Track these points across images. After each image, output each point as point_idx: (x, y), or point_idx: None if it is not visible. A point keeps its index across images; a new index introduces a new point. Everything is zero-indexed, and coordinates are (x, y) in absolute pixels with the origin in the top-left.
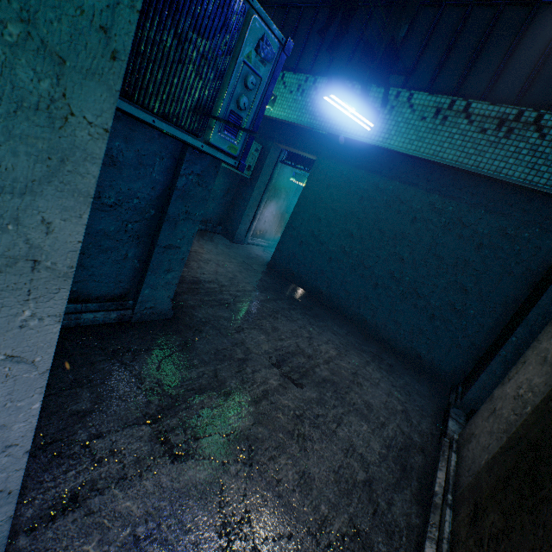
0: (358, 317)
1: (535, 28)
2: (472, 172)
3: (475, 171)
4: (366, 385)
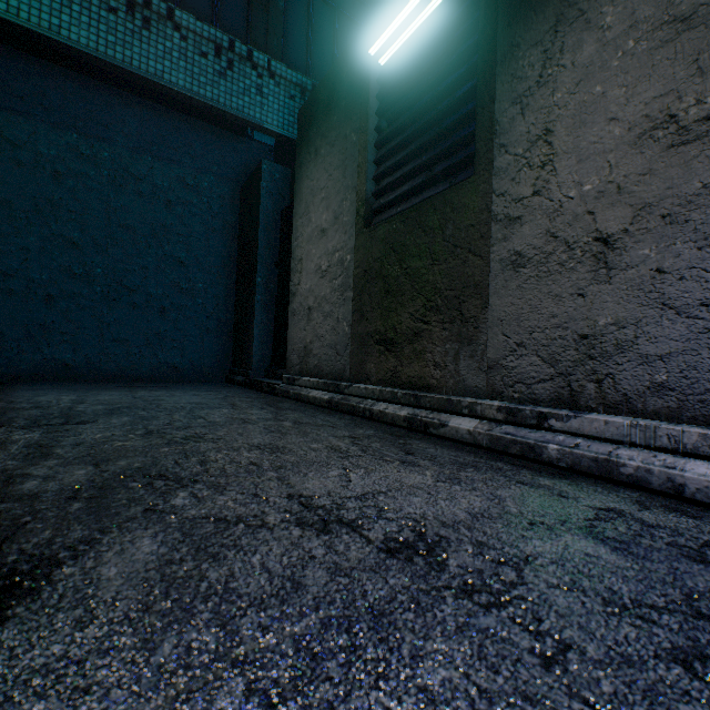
0: (48, 366)
1: None
2: (129, 72)
3: (133, 70)
4: (165, 398)
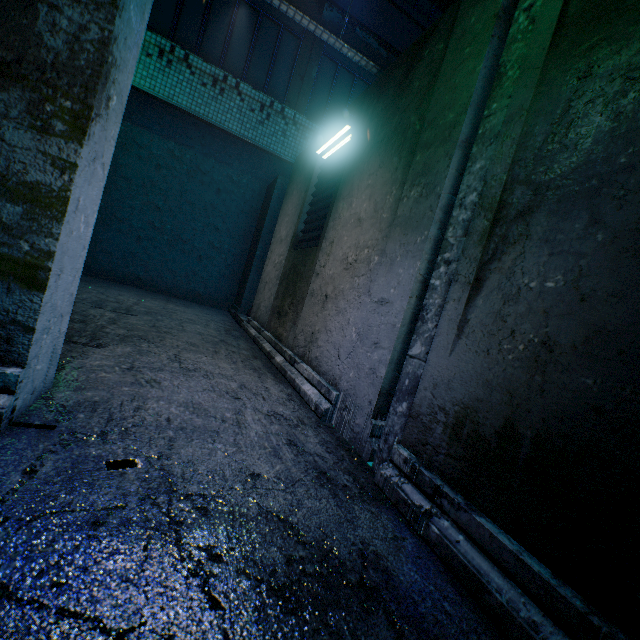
0: (130, 277)
1: (218, 5)
2: (205, 121)
3: (208, 120)
4: (178, 312)
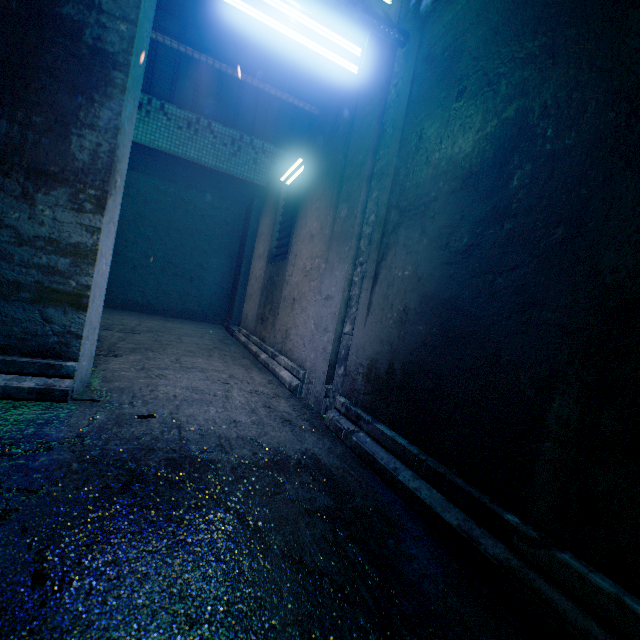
0: (130, 303)
1: (186, 59)
2: (184, 159)
3: (186, 158)
4: (176, 329)
